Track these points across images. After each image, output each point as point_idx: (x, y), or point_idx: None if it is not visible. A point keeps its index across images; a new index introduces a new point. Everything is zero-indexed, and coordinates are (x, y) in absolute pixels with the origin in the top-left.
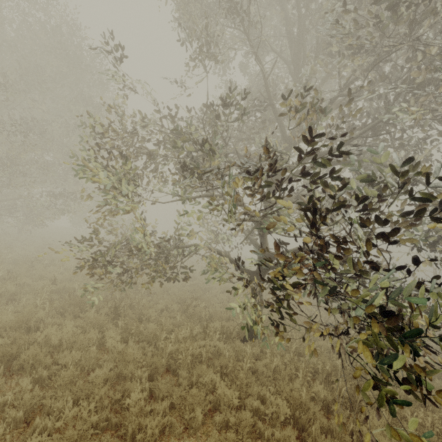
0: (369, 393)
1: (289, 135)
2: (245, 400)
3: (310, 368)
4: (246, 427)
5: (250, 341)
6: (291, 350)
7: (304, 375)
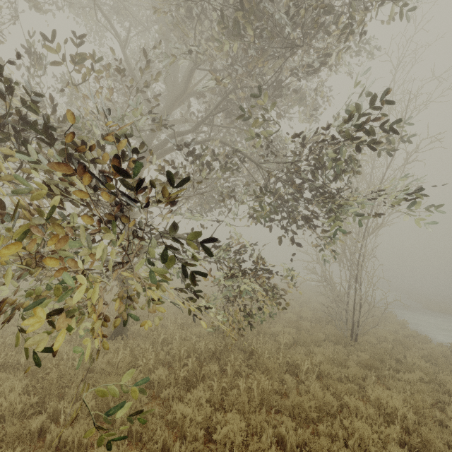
0: (214, 369)
1: (159, 115)
2: (49, 404)
3: (160, 355)
4: (1, 434)
5: (115, 339)
6: (158, 341)
7: (147, 363)
